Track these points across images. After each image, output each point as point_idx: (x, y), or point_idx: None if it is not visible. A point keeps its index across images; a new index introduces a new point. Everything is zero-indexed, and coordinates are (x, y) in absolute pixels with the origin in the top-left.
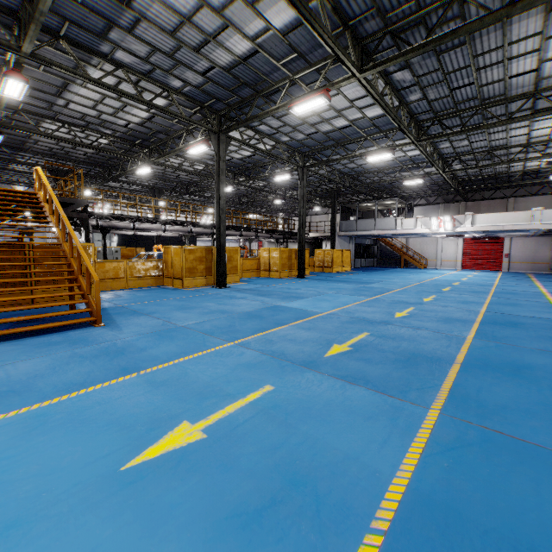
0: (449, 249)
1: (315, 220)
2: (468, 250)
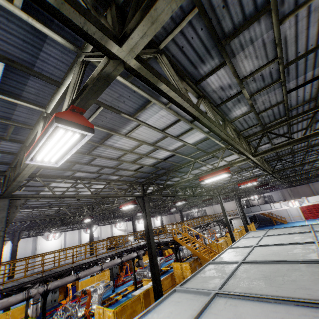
0: (293, 211)
1: (215, 207)
2: (303, 209)
